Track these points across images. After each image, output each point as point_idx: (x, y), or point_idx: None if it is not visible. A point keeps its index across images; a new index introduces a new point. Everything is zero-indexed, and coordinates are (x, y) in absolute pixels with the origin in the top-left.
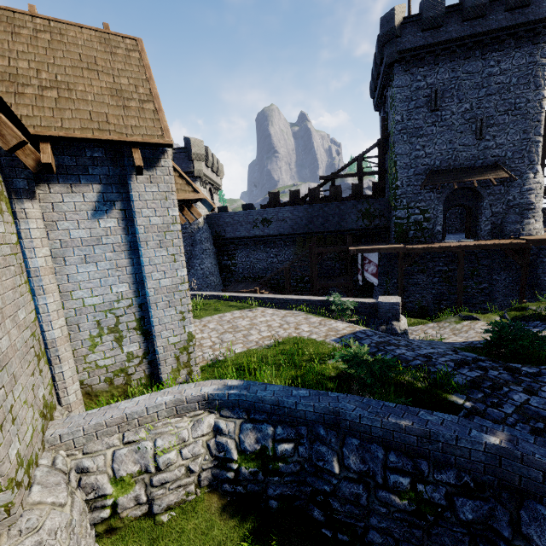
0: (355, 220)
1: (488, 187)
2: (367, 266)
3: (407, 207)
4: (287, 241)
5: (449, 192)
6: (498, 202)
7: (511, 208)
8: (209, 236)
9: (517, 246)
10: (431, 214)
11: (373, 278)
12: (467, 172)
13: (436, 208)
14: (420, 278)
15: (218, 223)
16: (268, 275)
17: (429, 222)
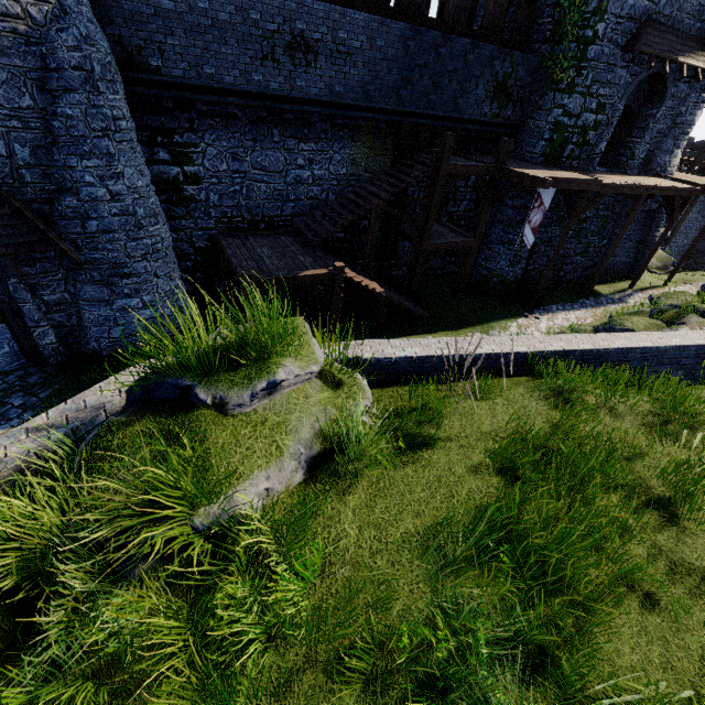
0: (481, 98)
1: (677, 82)
2: (534, 213)
3: (587, 93)
4: (341, 127)
5: (643, 77)
6: (670, 114)
7: (675, 128)
8: (112, 60)
9: (688, 194)
10: (605, 116)
11: (531, 236)
12: (681, 43)
13: (615, 106)
14: (554, 232)
15: (129, 7)
16: (286, 213)
17: (596, 131)
